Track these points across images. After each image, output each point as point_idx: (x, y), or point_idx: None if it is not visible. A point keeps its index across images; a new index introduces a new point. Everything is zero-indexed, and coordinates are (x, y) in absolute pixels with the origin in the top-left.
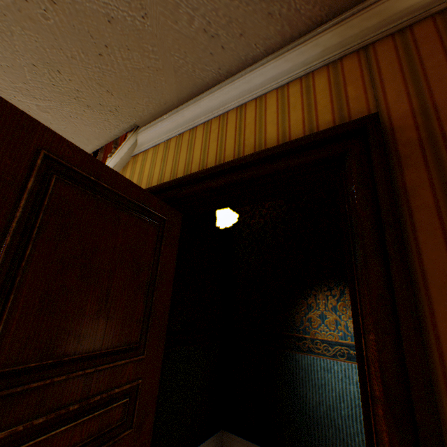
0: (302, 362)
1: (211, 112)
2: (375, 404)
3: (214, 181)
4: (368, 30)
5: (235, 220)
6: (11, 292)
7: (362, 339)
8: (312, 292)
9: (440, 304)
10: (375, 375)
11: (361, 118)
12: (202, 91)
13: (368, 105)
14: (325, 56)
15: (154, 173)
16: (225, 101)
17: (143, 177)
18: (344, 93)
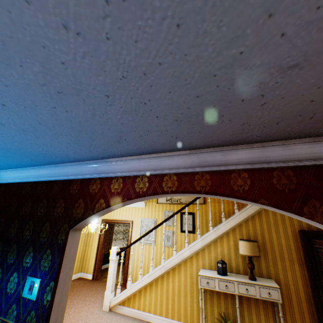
0: None
1: None
2: None
3: None
4: None
5: None
6: None
7: None
8: None
9: None
10: None
11: None
12: None
13: None
14: None
15: (292, 219)
16: None
17: (284, 219)
18: None
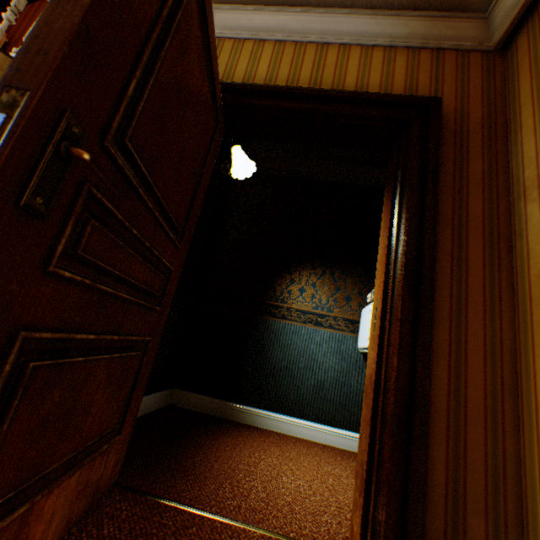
0: (275, 327)
1: (287, 34)
2: (397, 275)
3: (287, 102)
4: (444, 38)
5: (250, 175)
6: (150, 75)
7: (395, 242)
8: (298, 269)
9: (441, 227)
10: (401, 259)
11: (430, 98)
12: (286, 3)
13: (430, 94)
14: (409, 40)
15: None
16: (307, 30)
17: None
18: (416, 77)
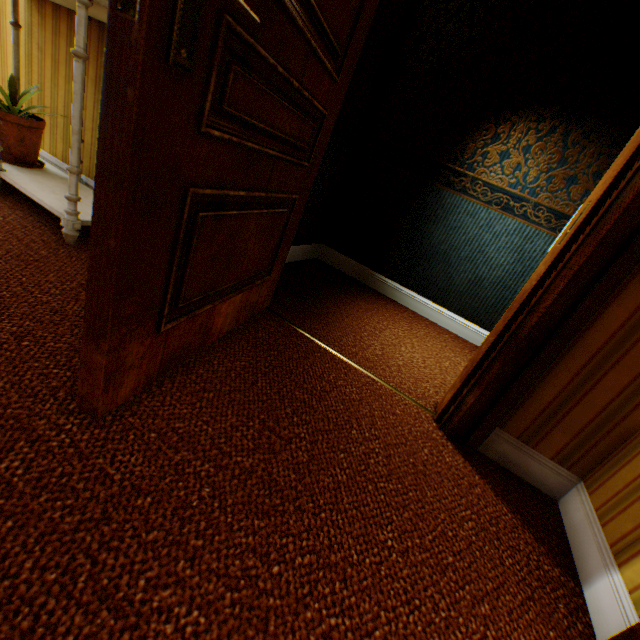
0: (446, 202)
1: None
2: None
3: None
4: None
5: None
6: None
7: None
8: (512, 120)
9: None
10: None
11: None
12: None
13: None
14: None
15: None
16: None
17: None
18: None
